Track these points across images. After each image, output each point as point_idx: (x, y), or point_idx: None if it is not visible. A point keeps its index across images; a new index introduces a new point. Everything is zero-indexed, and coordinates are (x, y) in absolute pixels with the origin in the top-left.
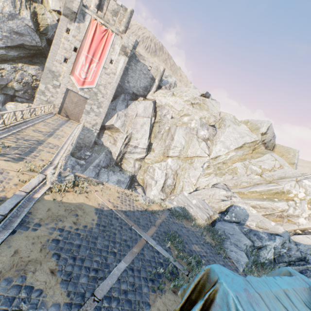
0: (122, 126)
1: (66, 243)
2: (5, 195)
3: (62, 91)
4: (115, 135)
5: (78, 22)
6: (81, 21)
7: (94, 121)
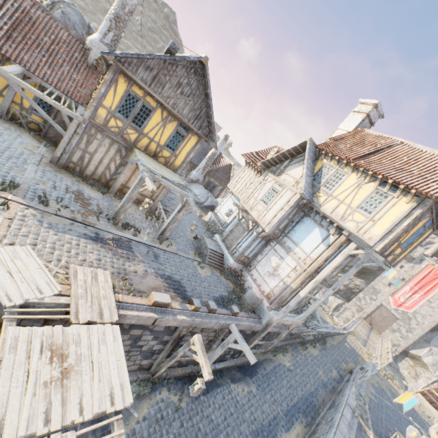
0: (433, 364)
1: (393, 395)
2: (364, 358)
3: (376, 303)
4: (419, 369)
5: (414, 263)
6: (417, 263)
7: (396, 340)
